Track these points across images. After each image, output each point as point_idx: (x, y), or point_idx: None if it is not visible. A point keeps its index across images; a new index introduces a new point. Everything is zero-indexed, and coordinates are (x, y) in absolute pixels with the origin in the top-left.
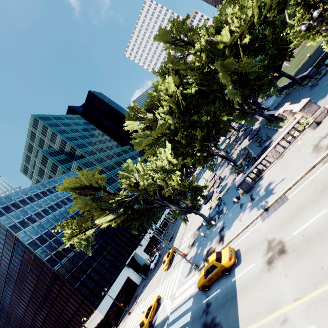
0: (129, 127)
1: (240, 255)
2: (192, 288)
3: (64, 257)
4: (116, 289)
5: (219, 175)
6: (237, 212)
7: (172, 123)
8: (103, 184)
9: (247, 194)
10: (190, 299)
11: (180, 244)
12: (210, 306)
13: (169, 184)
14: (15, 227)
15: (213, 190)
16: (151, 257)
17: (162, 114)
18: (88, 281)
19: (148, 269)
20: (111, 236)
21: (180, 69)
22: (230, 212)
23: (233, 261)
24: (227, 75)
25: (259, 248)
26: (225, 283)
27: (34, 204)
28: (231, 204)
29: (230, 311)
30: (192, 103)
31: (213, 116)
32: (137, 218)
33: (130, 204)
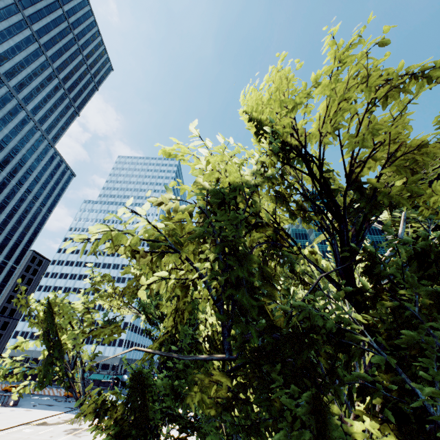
0: None
1: None
2: None
3: None
4: None
5: None
6: None
7: None
8: None
9: None
10: None
11: None
12: None
13: None
14: None
15: None
16: None
17: None
18: None
19: None
20: None
21: None
22: None
23: None
24: None
25: None
26: None
27: None
28: None
29: None
30: None
31: None
32: None
33: None
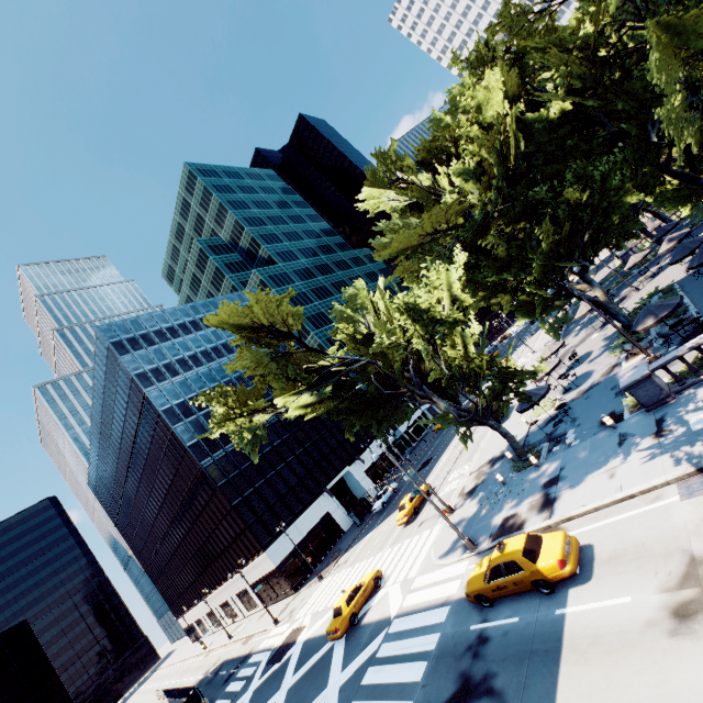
0: (371, 203)
1: (592, 563)
2: (453, 587)
3: (220, 447)
4: (302, 528)
5: (573, 347)
6: (606, 452)
7: (478, 202)
8: (296, 327)
9: (649, 414)
10: (444, 607)
11: (442, 482)
12: (486, 643)
13: (441, 352)
14: (145, 378)
15: (548, 381)
16: (379, 487)
17: (456, 175)
18: (256, 501)
19: (368, 509)
20: (307, 430)
21: (527, 50)
22: (585, 446)
23: (570, 571)
24: (676, 61)
25: (653, 565)
26: (535, 609)
27: (177, 342)
28: (592, 427)
29: (535, 680)
30: (545, 149)
31: (597, 190)
32: (357, 411)
33: (349, 378)
